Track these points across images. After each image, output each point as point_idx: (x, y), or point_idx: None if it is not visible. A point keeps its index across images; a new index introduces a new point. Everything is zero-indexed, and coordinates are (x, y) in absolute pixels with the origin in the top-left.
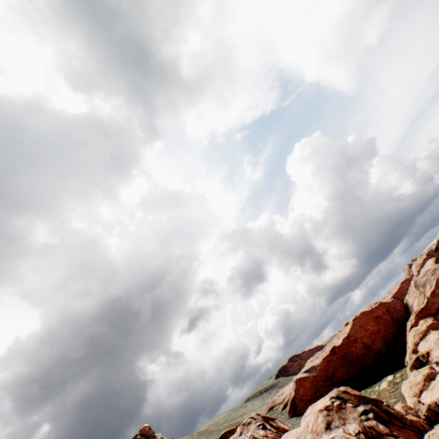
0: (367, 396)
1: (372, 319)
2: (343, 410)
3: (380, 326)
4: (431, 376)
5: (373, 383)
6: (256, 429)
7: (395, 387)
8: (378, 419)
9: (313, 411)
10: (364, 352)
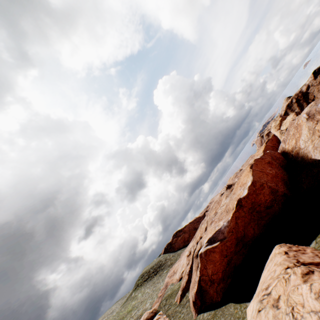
0: None
1: (266, 164)
2: None
3: (275, 170)
4: None
5: None
6: None
7: None
8: None
9: None
10: (272, 199)
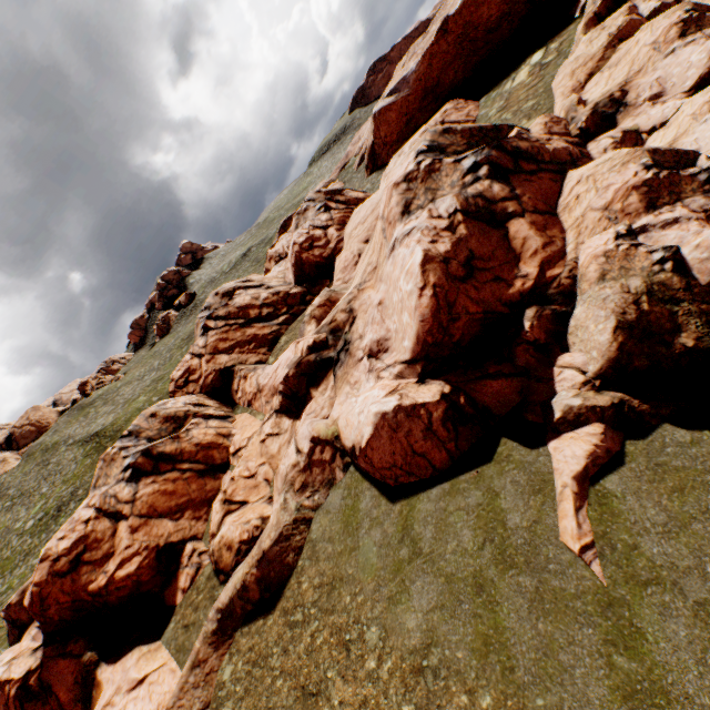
0: (486, 127)
1: None
2: (436, 175)
3: None
4: (625, 34)
5: (504, 80)
6: (316, 216)
7: (541, 76)
8: (496, 175)
9: (387, 184)
10: (504, 14)
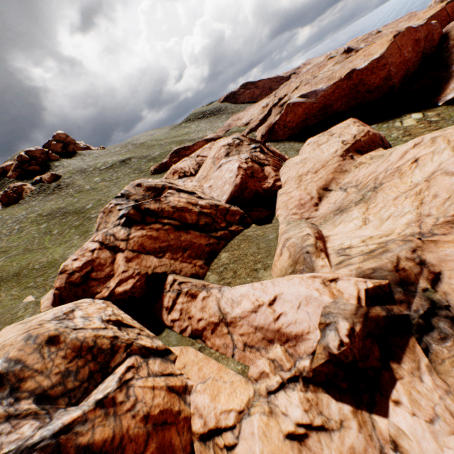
0: None
1: (412, 42)
2: None
3: (412, 56)
4: None
5: (388, 120)
6: (251, 152)
7: (435, 126)
8: None
9: None
10: (379, 86)
